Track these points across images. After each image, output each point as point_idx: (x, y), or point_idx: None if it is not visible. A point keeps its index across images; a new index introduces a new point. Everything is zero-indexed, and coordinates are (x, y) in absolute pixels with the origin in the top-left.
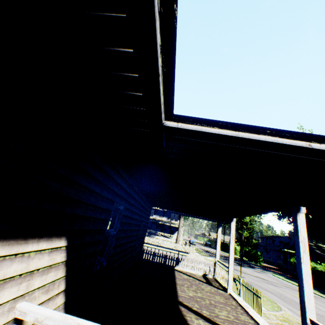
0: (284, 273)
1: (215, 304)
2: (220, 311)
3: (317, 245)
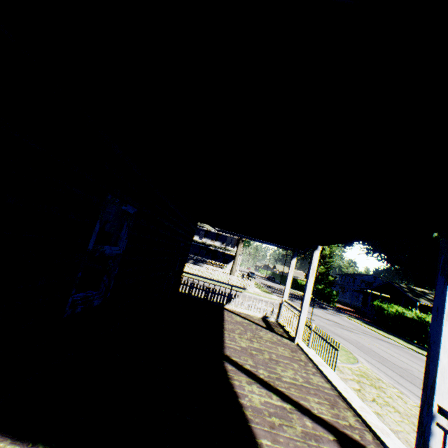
0: (361, 317)
1: (277, 360)
2: (284, 370)
3: (410, 288)
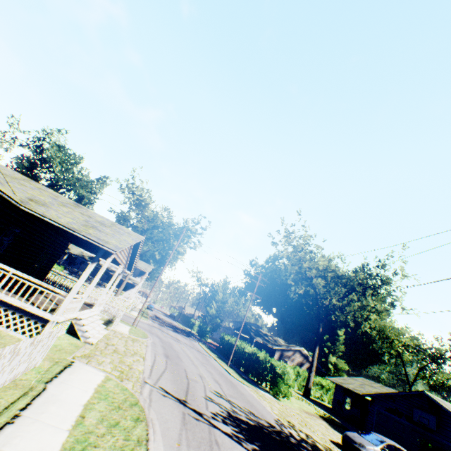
0: None
1: None
2: None
3: (258, 330)
